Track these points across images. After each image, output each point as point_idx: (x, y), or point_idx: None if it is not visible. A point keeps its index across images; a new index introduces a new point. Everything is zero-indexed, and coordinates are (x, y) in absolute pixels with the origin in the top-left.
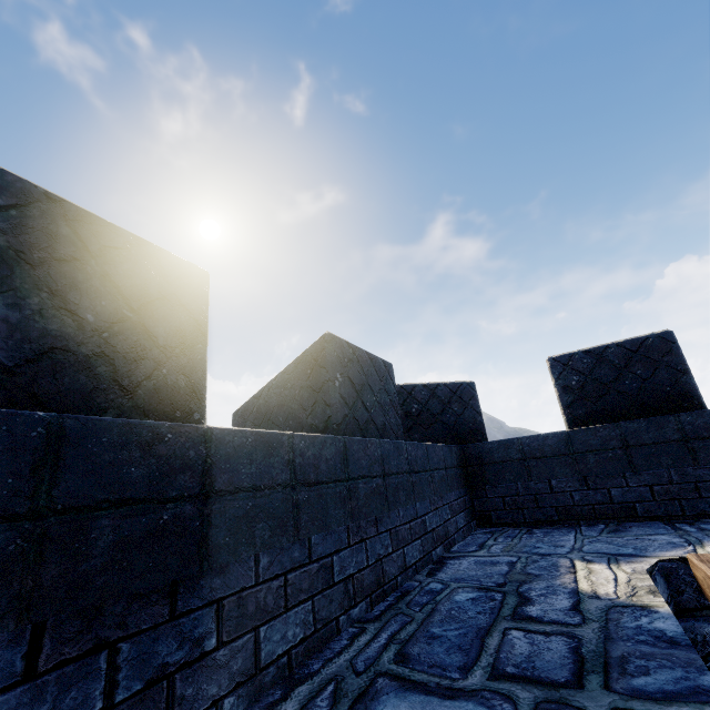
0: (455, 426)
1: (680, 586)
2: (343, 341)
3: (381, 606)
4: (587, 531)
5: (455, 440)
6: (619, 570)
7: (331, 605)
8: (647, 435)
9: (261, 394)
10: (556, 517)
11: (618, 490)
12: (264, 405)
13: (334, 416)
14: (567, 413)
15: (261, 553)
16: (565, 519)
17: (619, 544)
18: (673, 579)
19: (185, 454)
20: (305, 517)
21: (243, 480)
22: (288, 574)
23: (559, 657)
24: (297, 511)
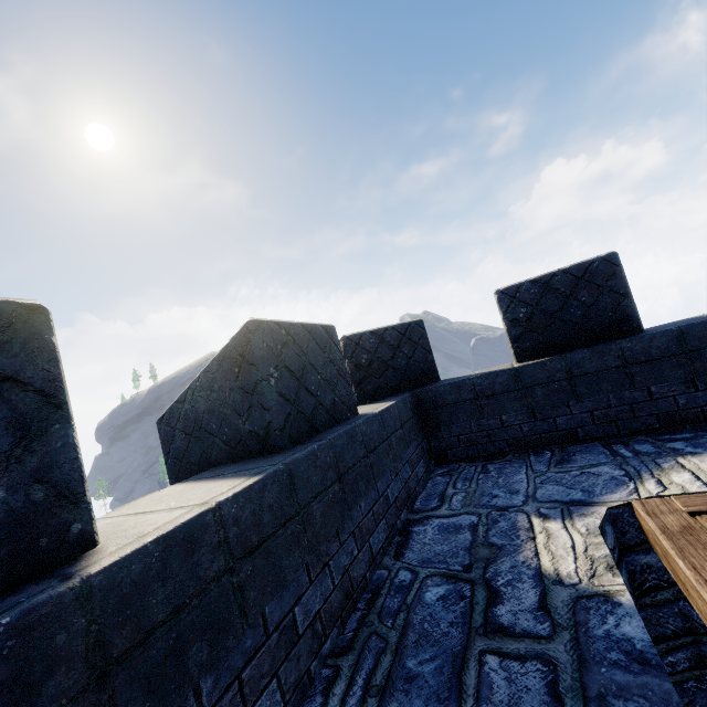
0: (407, 370)
1: (624, 528)
2: (272, 324)
3: (352, 621)
4: (536, 465)
5: (408, 384)
6: (574, 531)
7: (299, 662)
8: (590, 364)
9: (185, 398)
10: (507, 449)
11: (563, 419)
12: (191, 411)
13: (275, 421)
14: (515, 347)
15: (201, 679)
16: (515, 450)
17: (568, 484)
18: (619, 523)
19: (49, 647)
20: (253, 593)
21: (157, 614)
22: (243, 672)
23: (539, 704)
24: (242, 594)
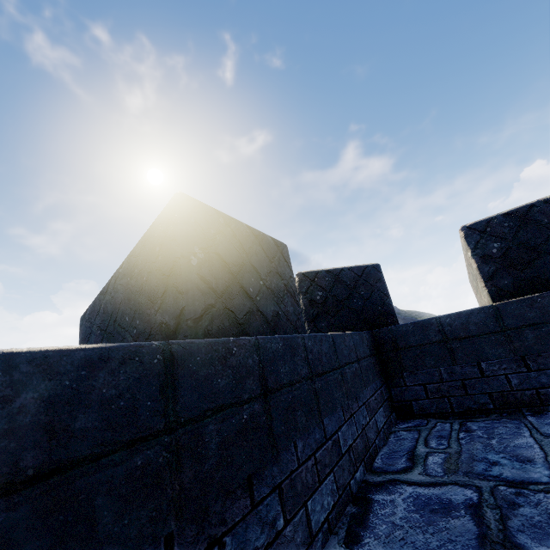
0: (363, 311)
1: None
2: (207, 206)
3: None
4: (543, 427)
5: (364, 326)
6: None
7: None
8: None
9: (107, 288)
10: (490, 405)
11: None
12: (110, 302)
13: (189, 308)
14: (489, 285)
15: None
16: (502, 407)
17: None
18: None
19: None
20: None
21: None
22: None
23: None
24: None
